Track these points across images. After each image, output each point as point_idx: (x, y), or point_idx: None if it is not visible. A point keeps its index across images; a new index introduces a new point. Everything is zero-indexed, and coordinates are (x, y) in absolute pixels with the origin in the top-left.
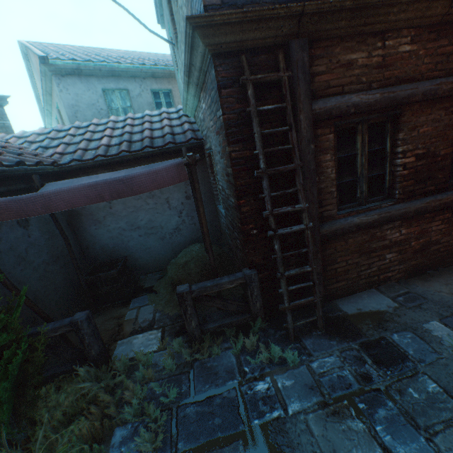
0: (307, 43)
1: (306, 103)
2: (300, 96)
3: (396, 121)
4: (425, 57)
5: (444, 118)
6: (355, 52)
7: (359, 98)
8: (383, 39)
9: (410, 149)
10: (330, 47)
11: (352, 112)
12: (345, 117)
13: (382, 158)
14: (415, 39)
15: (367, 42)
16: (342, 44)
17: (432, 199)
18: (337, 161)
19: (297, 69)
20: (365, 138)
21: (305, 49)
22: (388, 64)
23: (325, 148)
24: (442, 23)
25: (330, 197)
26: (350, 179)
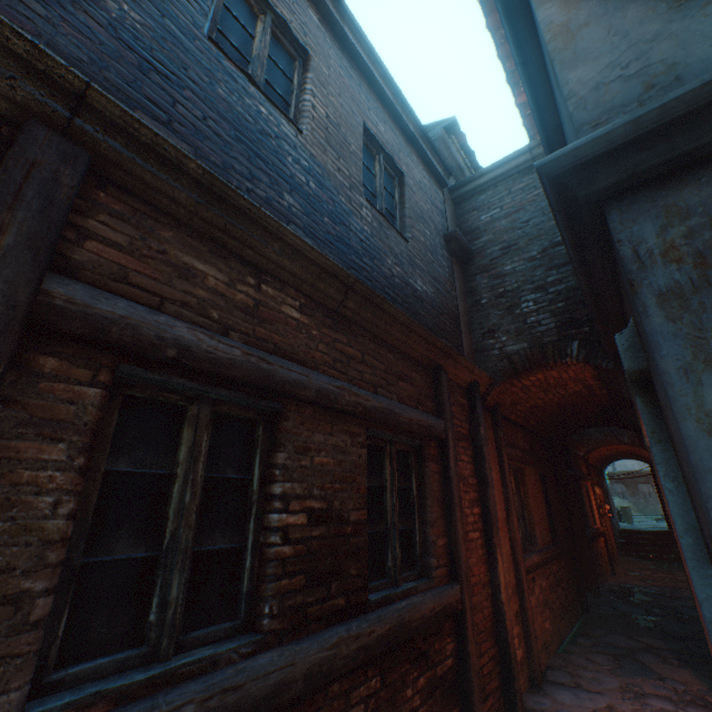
0: (86, 161)
1: (23, 261)
2: (6, 233)
3: (275, 425)
4: (320, 342)
5: (353, 450)
6: (206, 262)
7: (197, 335)
8: (260, 279)
9: (300, 493)
10: (153, 220)
11: (173, 357)
12: (154, 363)
13: (243, 503)
14: (307, 309)
15: (231, 263)
16: (181, 232)
17: (344, 634)
18: (107, 483)
19: (29, 176)
20: (204, 438)
21: (75, 164)
22: (265, 316)
23: (57, 421)
24: (339, 313)
25: (8, 619)
26: (140, 551)
